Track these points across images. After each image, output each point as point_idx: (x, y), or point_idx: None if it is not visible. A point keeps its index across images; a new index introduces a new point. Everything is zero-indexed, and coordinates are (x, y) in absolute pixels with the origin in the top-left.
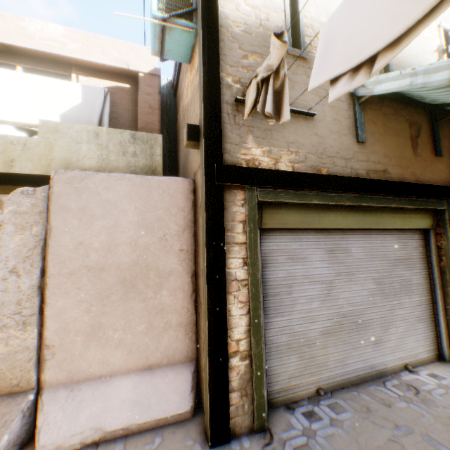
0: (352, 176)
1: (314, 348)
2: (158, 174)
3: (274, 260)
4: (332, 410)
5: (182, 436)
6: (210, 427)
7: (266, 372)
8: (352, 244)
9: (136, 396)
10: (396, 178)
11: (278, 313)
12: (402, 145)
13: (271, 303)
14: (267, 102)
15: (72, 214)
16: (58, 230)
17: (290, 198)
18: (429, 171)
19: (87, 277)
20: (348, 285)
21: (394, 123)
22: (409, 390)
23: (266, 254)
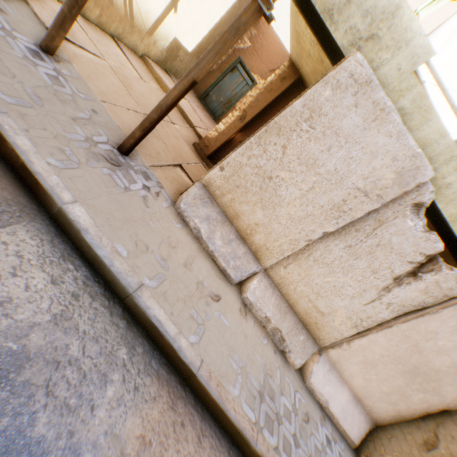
0: None
1: None
2: None
3: None
4: None
5: None
6: None
7: None
8: None
9: (344, 406)
10: None
11: None
12: None
13: None
14: None
15: None
16: (438, 315)
17: None
18: None
19: (407, 346)
20: None
21: None
22: None
23: None
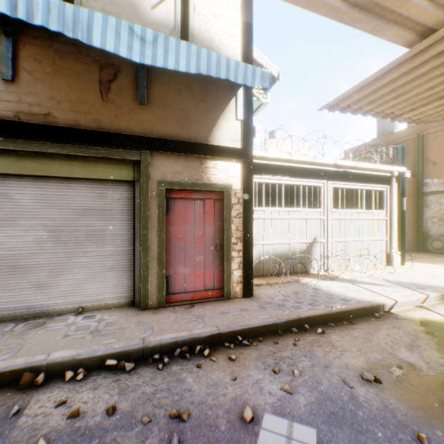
0: None
1: None
2: None
3: None
4: None
5: None
6: None
7: None
8: (18, 190)
9: None
10: (67, 124)
11: None
12: (85, 88)
13: None
14: None
15: None
16: None
17: None
18: (126, 120)
19: None
20: (5, 231)
21: (74, 63)
22: (32, 327)
23: None
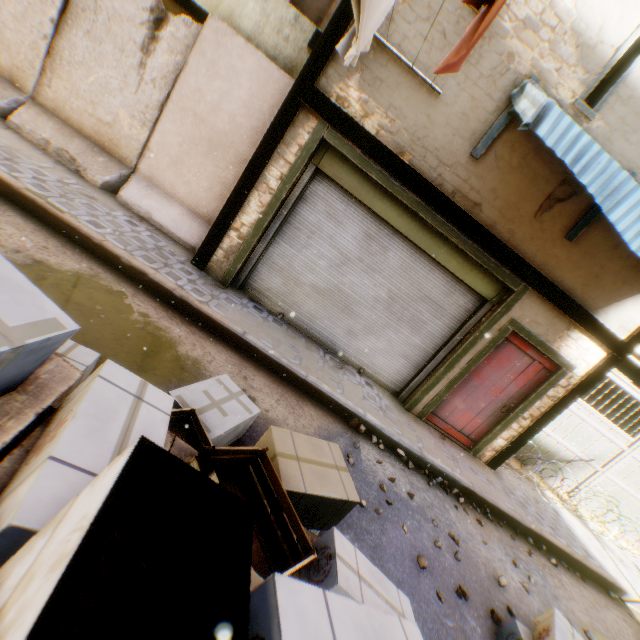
0: (434, 183)
1: (299, 289)
2: (295, 74)
3: (314, 203)
4: (273, 320)
5: (184, 252)
6: (197, 253)
7: (252, 266)
8: (395, 249)
9: (177, 219)
10: (484, 222)
11: (290, 242)
12: (529, 196)
13: (289, 231)
14: (342, 41)
15: (205, 63)
16: (190, 69)
17: (352, 156)
18: (537, 246)
19: (191, 120)
20: (362, 275)
21: (541, 166)
22: (336, 365)
23: (311, 194)
